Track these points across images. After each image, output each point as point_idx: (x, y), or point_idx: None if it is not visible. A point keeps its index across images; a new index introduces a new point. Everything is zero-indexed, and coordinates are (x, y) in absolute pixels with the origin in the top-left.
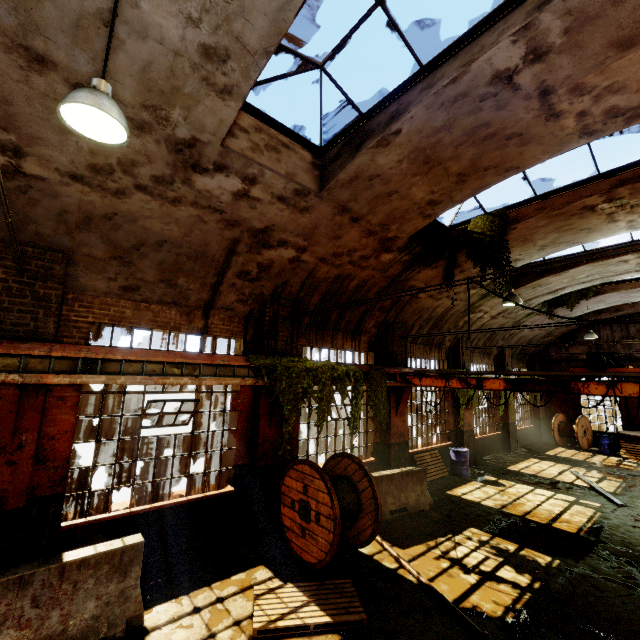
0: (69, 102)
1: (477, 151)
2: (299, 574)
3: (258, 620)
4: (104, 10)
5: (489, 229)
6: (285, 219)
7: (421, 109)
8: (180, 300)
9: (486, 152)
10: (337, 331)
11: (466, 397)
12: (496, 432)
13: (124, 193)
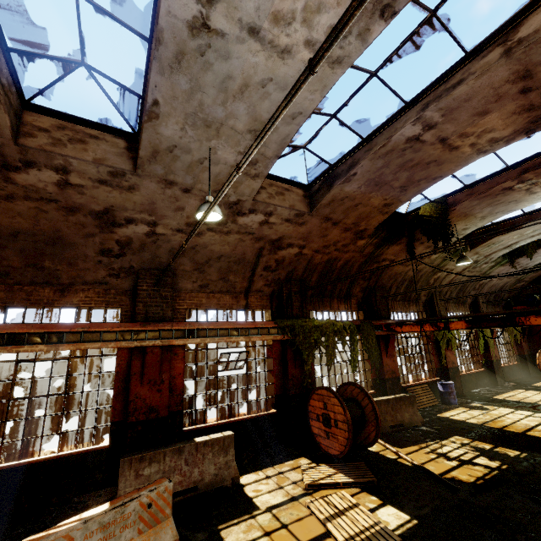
0: (202, 212)
1: (409, 173)
2: (328, 461)
3: (307, 480)
4: (201, 158)
5: (435, 212)
6: (290, 231)
7: (367, 161)
8: (231, 289)
9: (416, 173)
10: (333, 298)
11: (445, 339)
12: (481, 369)
13: (202, 234)
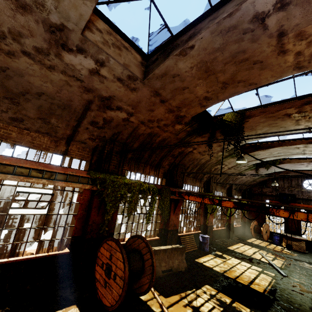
0: None
1: (236, 69)
2: None
3: None
4: None
5: (234, 120)
6: (121, 93)
7: (208, 33)
8: (51, 132)
9: (241, 70)
10: (147, 164)
11: (211, 208)
12: (224, 227)
13: (14, 55)
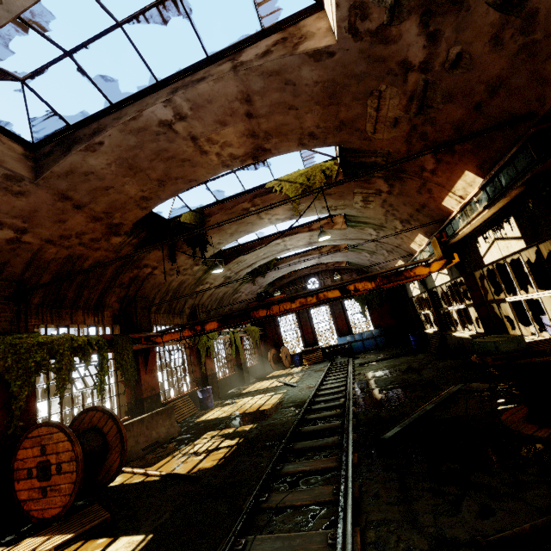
0: None
1: (166, 166)
2: (41, 530)
3: None
4: None
5: (194, 221)
6: None
7: (116, 131)
8: None
9: (172, 167)
10: (76, 309)
11: (205, 348)
12: (234, 372)
13: None
